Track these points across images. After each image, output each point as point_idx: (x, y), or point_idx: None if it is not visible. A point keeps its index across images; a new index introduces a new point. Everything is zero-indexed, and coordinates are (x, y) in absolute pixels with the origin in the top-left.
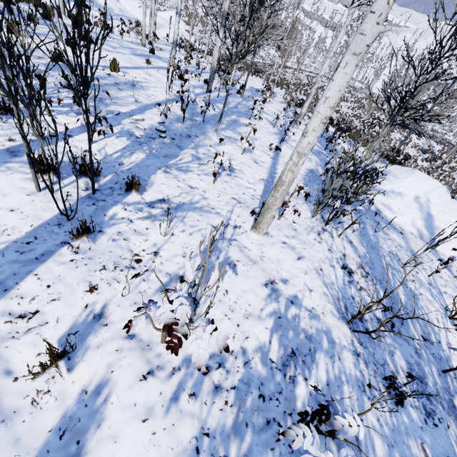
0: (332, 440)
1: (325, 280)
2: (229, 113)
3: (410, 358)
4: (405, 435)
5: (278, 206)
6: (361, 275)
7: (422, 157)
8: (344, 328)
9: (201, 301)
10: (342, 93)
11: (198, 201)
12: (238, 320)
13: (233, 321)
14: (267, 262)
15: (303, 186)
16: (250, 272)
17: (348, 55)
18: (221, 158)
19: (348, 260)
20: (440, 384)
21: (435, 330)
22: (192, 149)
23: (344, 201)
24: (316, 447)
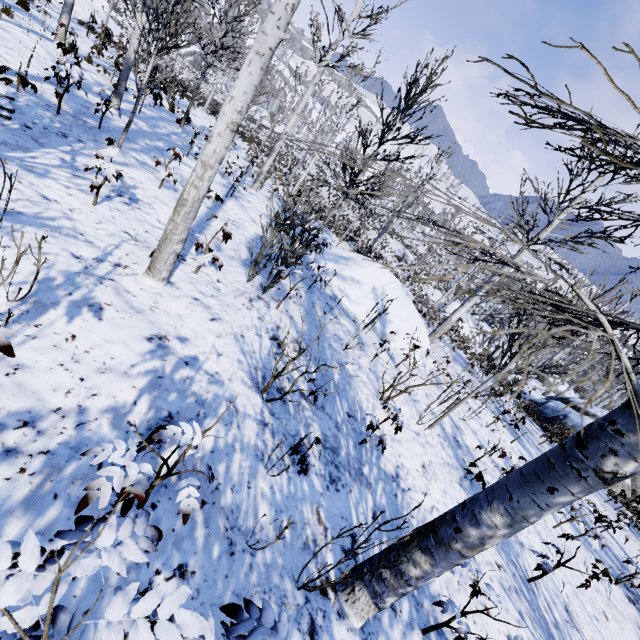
0: (200, 508)
1: (245, 347)
2: (153, 137)
3: (329, 431)
4: (301, 501)
5: (182, 238)
6: (294, 350)
7: (397, 264)
8: (255, 398)
9: (13, 341)
10: (250, 98)
11: (55, 218)
12: (85, 374)
13: (73, 374)
14: (161, 314)
15: (224, 226)
16: (128, 321)
17: (252, 52)
18: (102, 162)
19: (281, 333)
20: (354, 455)
21: (362, 409)
22: (65, 153)
23: (283, 262)
24: (129, 458)
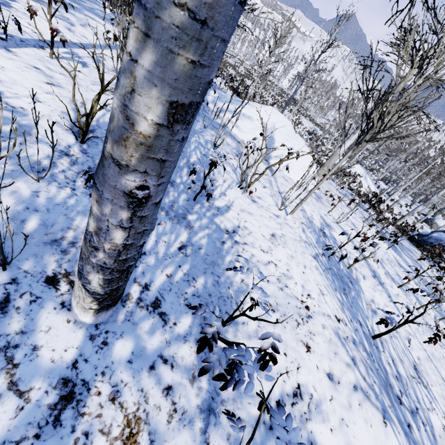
0: None
1: (81, 109)
2: None
3: None
4: (77, 213)
5: None
6: None
7: (307, 137)
8: (67, 137)
9: None
10: None
11: None
12: None
13: None
14: None
15: None
16: None
17: None
18: None
19: None
20: (182, 204)
21: (214, 184)
22: None
23: None
24: None
